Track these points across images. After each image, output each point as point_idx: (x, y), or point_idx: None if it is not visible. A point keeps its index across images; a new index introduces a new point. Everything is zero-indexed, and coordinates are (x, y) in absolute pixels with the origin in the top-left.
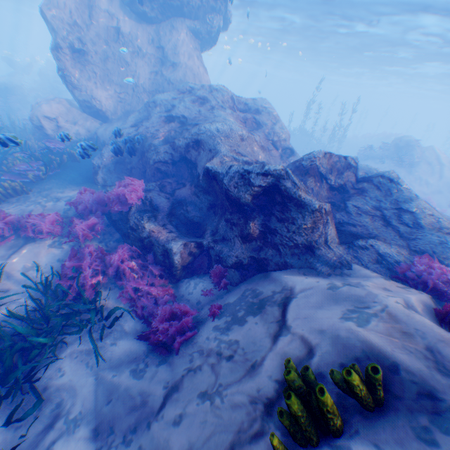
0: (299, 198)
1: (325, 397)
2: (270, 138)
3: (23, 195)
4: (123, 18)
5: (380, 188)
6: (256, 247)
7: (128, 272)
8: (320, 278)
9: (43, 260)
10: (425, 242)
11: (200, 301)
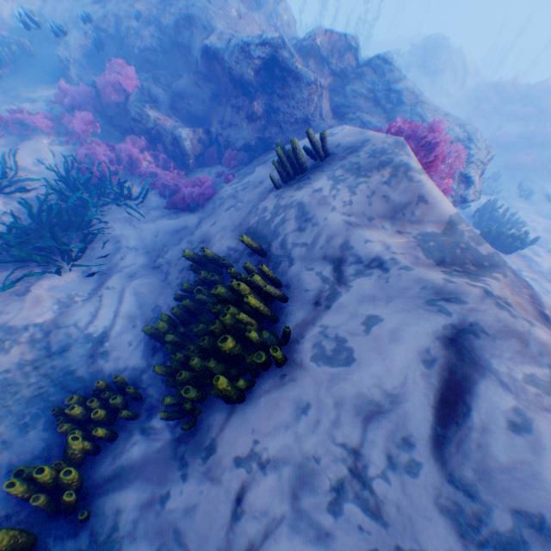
0: (297, 71)
1: (294, 140)
2: (273, 24)
3: None
4: None
5: (376, 71)
6: (262, 127)
7: (143, 162)
8: None
9: (49, 156)
10: (399, 112)
11: (215, 184)
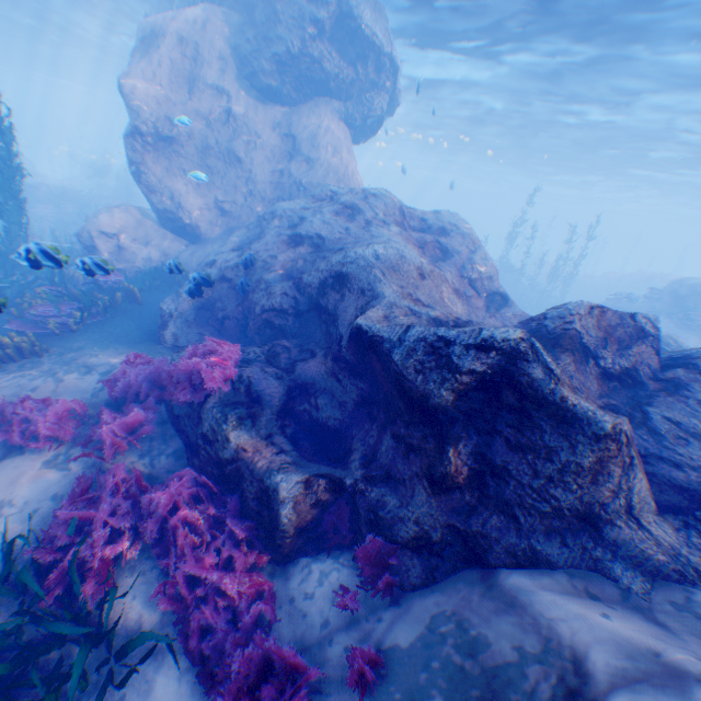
0: (564, 405)
1: None
2: (465, 275)
3: (32, 358)
4: (238, 95)
5: None
6: (462, 504)
7: (183, 536)
8: (652, 632)
9: (24, 495)
10: None
11: (330, 621)
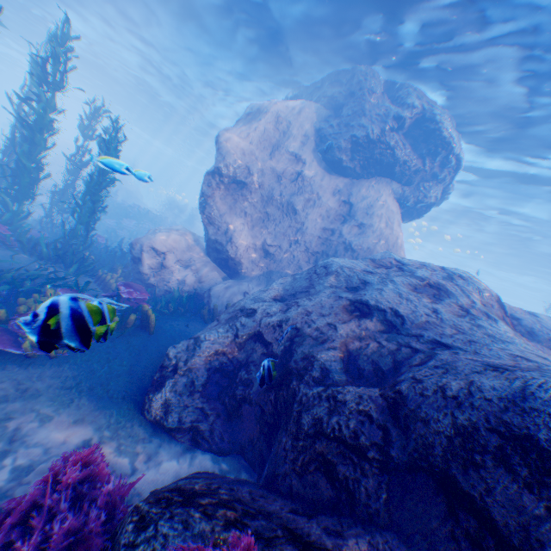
0: None
1: None
2: None
3: None
4: (310, 163)
5: None
6: None
7: None
8: None
9: None
10: None
11: None
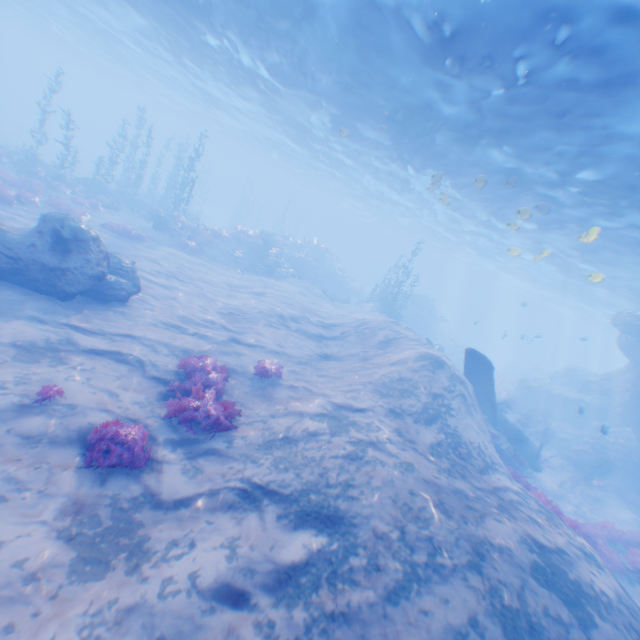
0: None
1: None
2: None
3: None
4: None
5: None
6: None
7: None
8: None
9: None
10: None
11: None
